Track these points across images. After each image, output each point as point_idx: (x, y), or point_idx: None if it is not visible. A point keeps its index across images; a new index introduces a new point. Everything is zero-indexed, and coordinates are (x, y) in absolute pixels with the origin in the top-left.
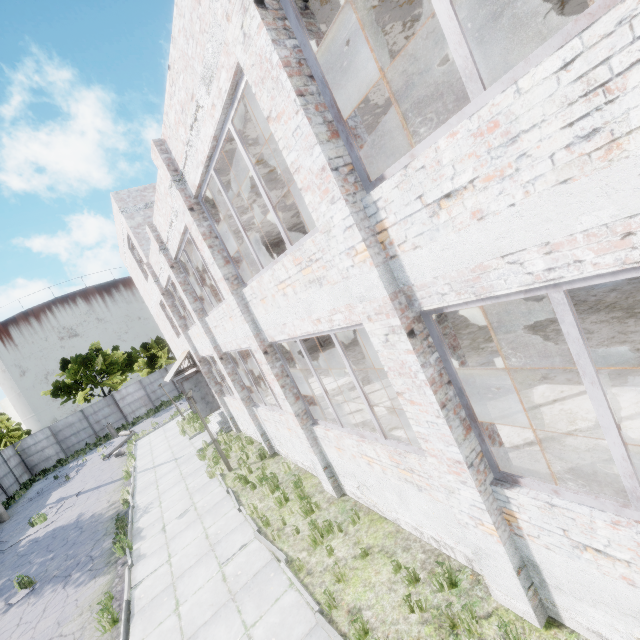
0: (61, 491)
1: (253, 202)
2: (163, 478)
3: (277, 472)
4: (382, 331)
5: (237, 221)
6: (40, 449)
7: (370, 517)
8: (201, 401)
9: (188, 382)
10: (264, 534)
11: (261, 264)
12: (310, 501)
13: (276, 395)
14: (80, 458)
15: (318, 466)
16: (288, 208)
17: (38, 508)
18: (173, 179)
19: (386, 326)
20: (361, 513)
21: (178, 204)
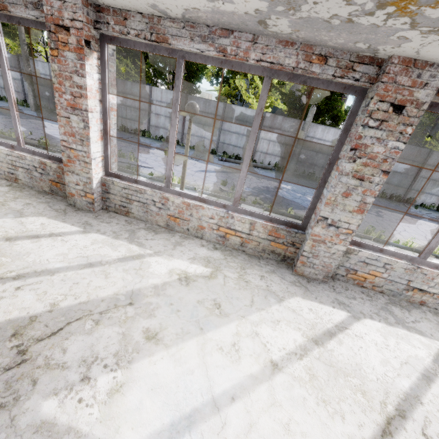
0: None
1: None
2: None
3: None
4: None
5: None
6: None
7: None
8: None
9: None
10: None
11: None
12: None
13: None
14: None
15: None
16: None
17: None
18: None
19: None
20: None
21: None
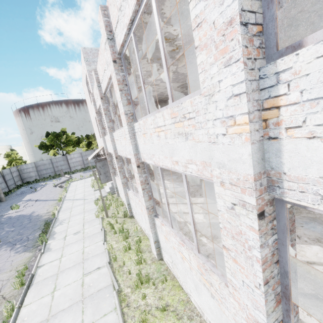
0: (30, 195)
1: (157, 70)
2: (75, 207)
3: (130, 228)
4: (231, 199)
5: (140, 75)
6: (28, 171)
7: (173, 283)
8: (103, 174)
9: (99, 163)
10: (111, 265)
11: (149, 110)
12: (141, 257)
13: (138, 192)
14: (45, 181)
15: (151, 239)
16: (177, 80)
17: (18, 200)
18: (107, 37)
19: (237, 198)
20: (168, 277)
21: (108, 56)
